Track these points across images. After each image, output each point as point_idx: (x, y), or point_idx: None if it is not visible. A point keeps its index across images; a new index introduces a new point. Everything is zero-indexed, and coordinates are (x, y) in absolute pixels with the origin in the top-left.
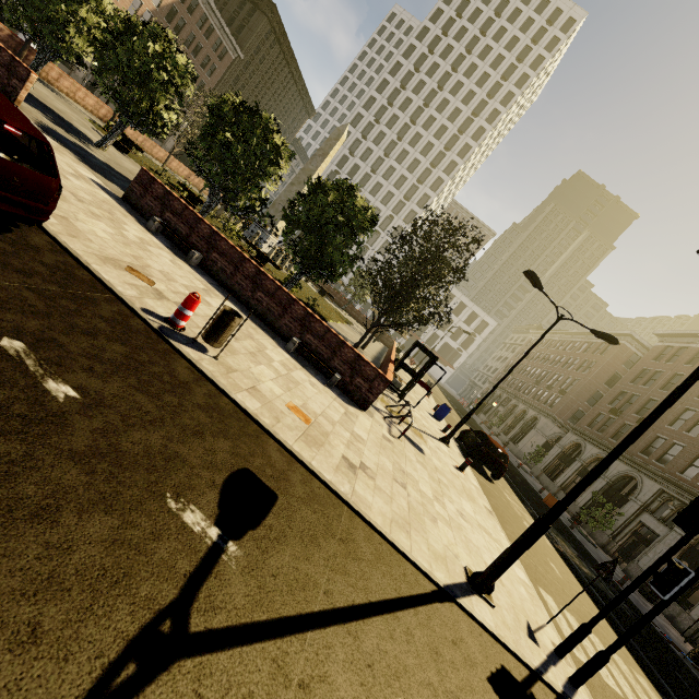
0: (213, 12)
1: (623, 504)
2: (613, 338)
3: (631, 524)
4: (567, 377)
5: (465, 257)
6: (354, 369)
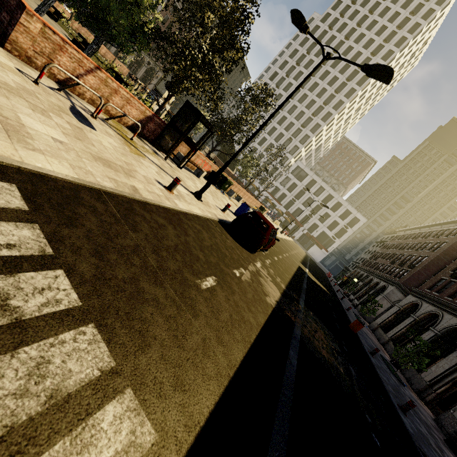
0: (180, 2)
1: (449, 354)
2: (385, 67)
3: (454, 373)
4: (418, 256)
5: (242, 23)
6: (2, 4)
